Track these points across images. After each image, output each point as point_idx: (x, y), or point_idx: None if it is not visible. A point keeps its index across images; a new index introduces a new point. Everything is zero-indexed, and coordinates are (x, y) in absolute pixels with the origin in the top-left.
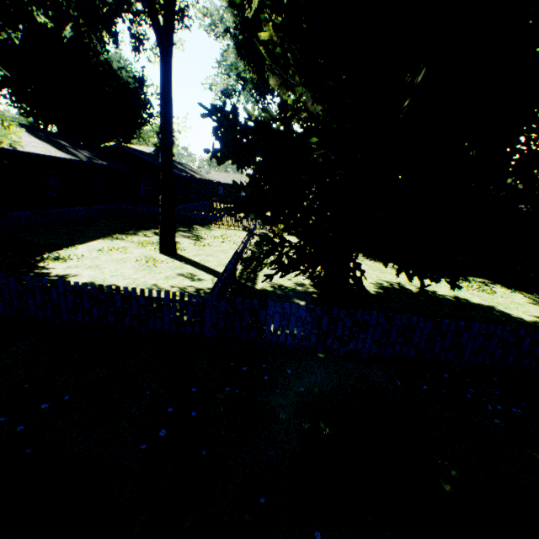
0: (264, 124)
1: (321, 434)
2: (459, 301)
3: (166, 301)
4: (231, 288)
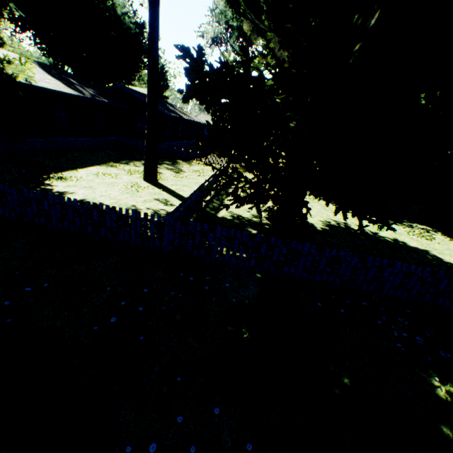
0: (227, 66)
1: (241, 337)
2: (397, 244)
3: (133, 218)
4: (196, 214)
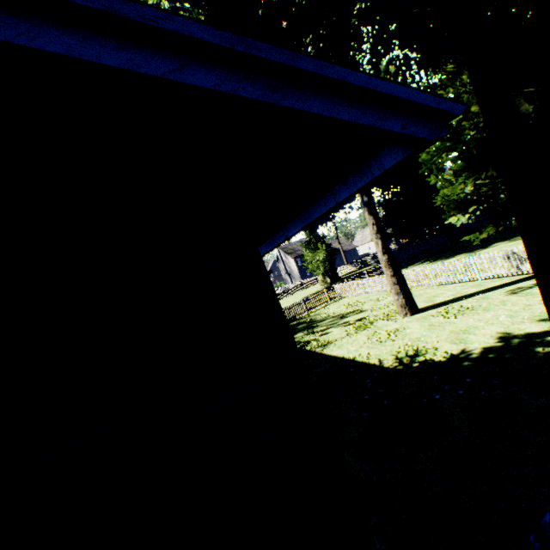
0: None
1: None
2: None
3: None
4: None
